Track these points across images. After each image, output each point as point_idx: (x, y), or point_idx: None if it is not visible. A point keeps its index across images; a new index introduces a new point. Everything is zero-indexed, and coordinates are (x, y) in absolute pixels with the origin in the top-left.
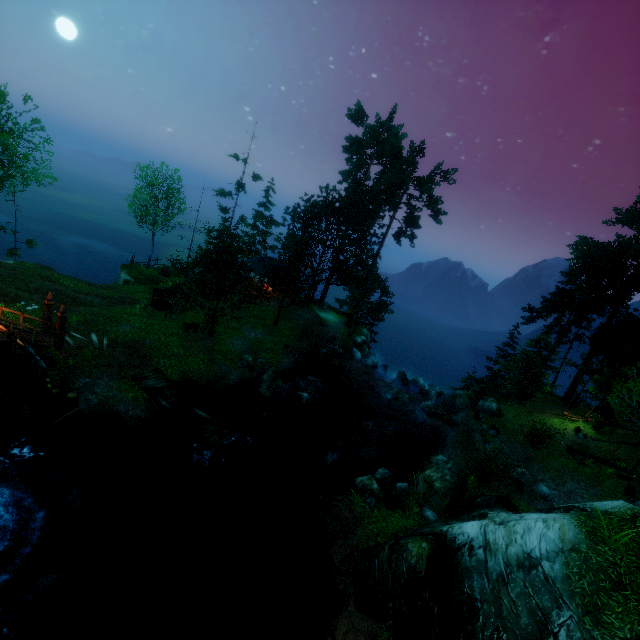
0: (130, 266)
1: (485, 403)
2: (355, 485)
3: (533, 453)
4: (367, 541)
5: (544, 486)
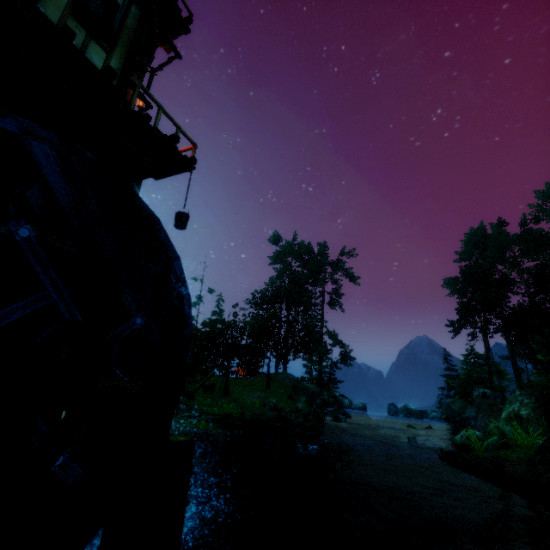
0: None
1: (479, 390)
2: (458, 444)
3: None
4: (526, 458)
5: None
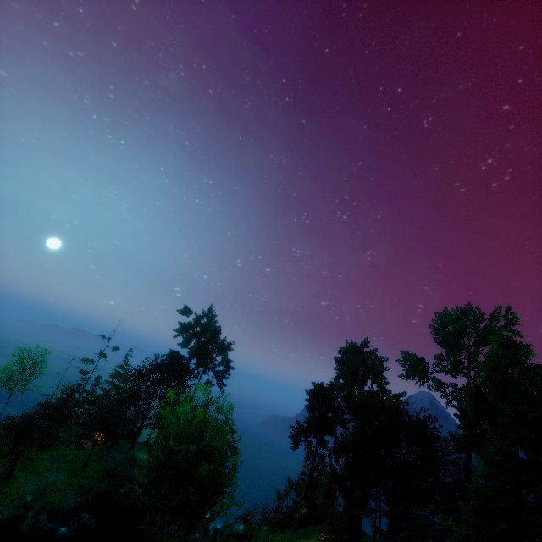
0: None
1: (235, 526)
2: None
3: None
4: None
5: None
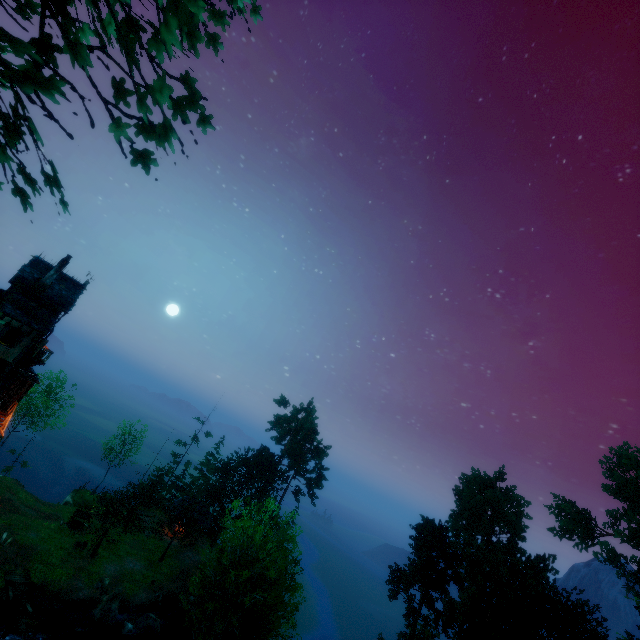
0: (78, 490)
1: None
2: None
3: None
4: None
5: None
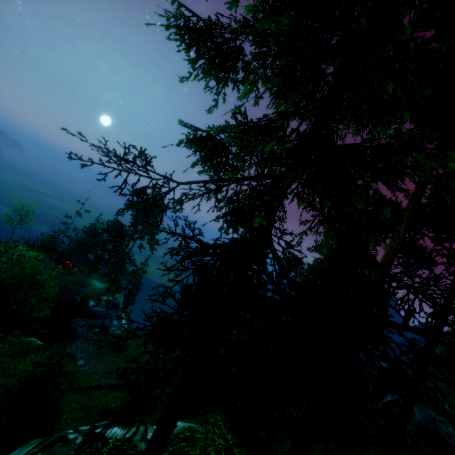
0: None
1: (115, 331)
2: None
3: (108, 354)
4: None
5: (82, 361)
